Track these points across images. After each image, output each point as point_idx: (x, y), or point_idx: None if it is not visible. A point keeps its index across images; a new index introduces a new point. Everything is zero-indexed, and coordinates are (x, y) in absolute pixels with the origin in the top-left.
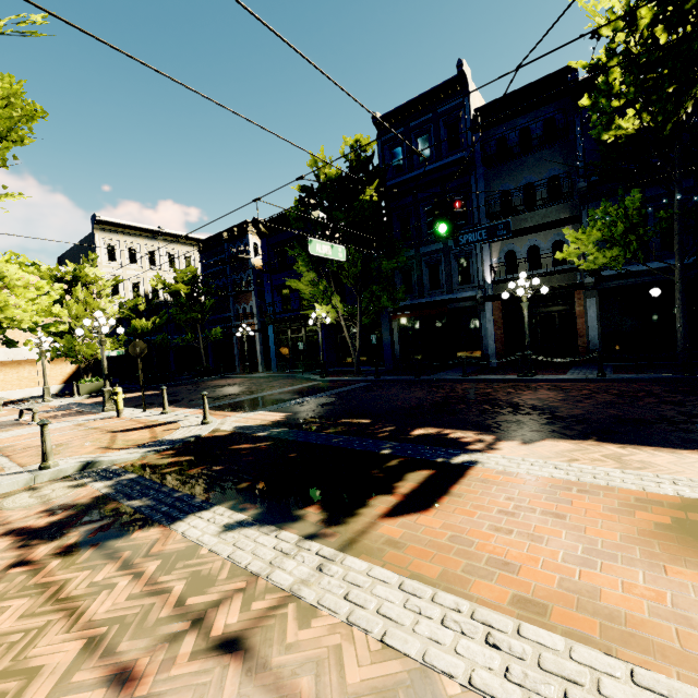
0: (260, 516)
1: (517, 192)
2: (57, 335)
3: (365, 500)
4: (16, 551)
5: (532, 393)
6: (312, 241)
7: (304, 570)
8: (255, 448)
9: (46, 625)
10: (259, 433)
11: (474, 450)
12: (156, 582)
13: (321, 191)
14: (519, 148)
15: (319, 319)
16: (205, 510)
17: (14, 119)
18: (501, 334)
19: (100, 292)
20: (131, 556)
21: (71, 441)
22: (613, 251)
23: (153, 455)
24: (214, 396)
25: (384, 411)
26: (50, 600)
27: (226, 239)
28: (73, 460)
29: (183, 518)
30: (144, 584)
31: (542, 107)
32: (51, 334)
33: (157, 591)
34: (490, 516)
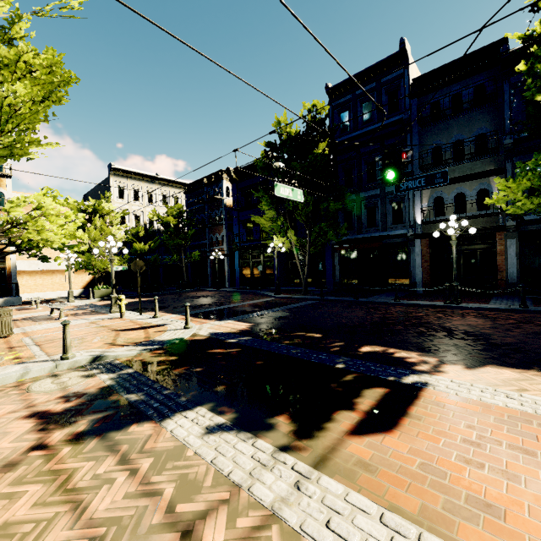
0: (236, 421)
1: (447, 148)
2: (80, 252)
3: (330, 413)
4: (37, 434)
5: (461, 319)
6: (277, 185)
7: (283, 487)
8: (228, 354)
9: (54, 517)
10: (229, 340)
11: (422, 372)
12: (149, 482)
13: (282, 146)
14: (451, 111)
15: (275, 247)
16: (189, 410)
17: (55, 84)
18: (427, 266)
19: (112, 222)
20: (128, 450)
21: (86, 336)
22: (540, 198)
23: (146, 353)
24: (192, 305)
25: (332, 327)
26: (59, 489)
27: (205, 183)
28: (86, 353)
29: (171, 416)
30: (139, 482)
31: (473, 76)
32: (76, 251)
33: (150, 492)
34: (455, 444)
